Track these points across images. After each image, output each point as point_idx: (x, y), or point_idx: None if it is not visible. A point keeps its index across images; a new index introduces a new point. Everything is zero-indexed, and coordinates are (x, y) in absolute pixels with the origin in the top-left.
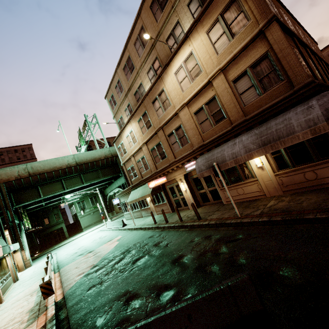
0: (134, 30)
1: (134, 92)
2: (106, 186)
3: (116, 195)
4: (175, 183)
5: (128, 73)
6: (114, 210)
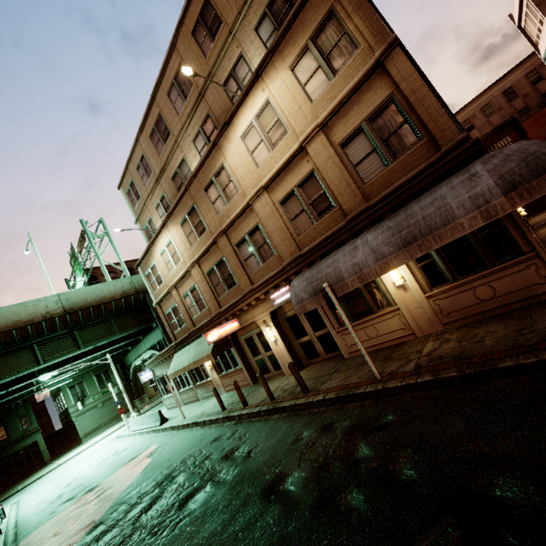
0: (166, 70)
1: (172, 175)
2: (128, 350)
3: (147, 363)
4: (255, 330)
5: (160, 142)
6: (145, 393)
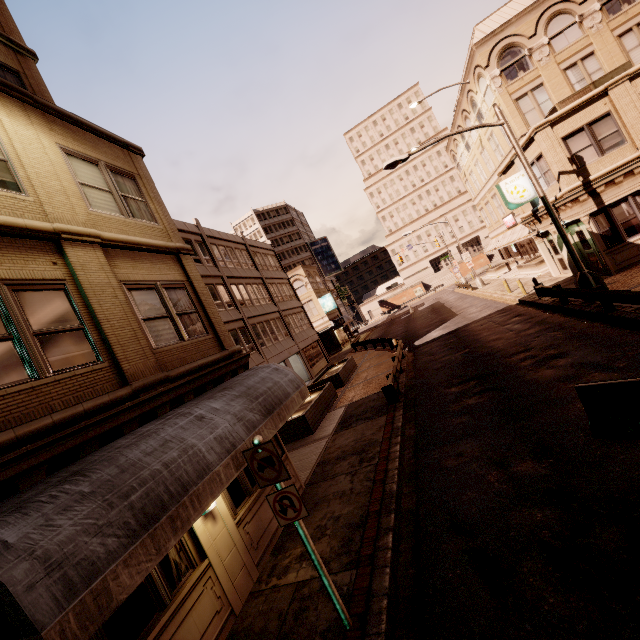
0: None
1: None
2: None
3: None
4: None
5: None
6: None
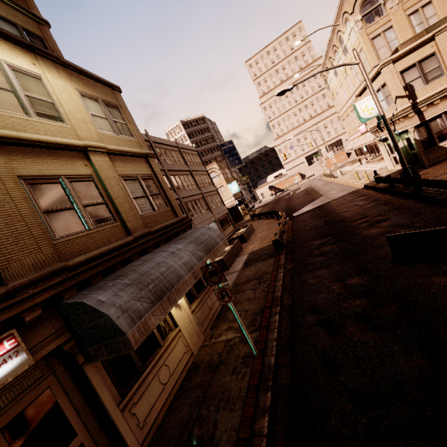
0: None
1: None
2: None
3: None
4: None
5: None
6: None
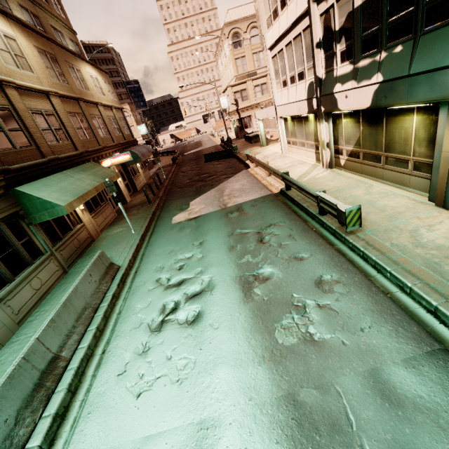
0: None
1: None
2: None
3: None
4: None
5: None
6: None
